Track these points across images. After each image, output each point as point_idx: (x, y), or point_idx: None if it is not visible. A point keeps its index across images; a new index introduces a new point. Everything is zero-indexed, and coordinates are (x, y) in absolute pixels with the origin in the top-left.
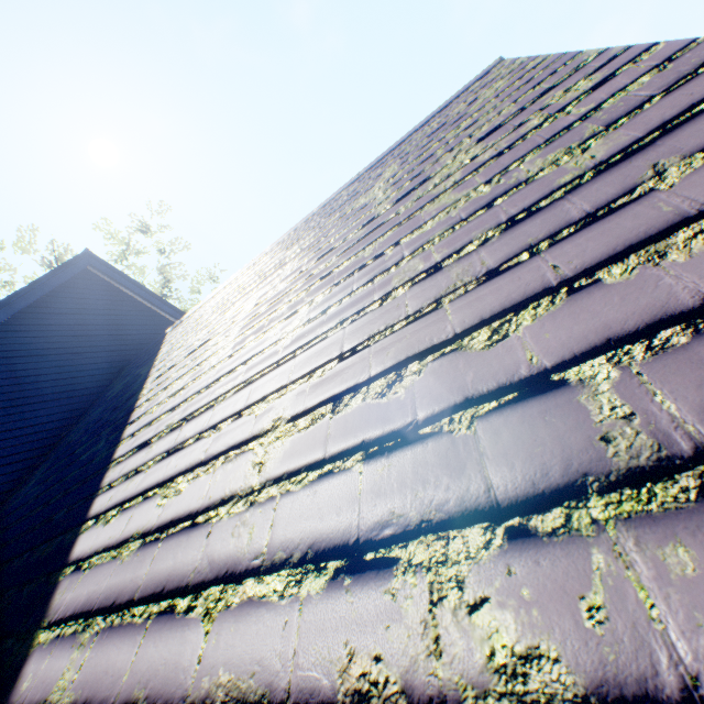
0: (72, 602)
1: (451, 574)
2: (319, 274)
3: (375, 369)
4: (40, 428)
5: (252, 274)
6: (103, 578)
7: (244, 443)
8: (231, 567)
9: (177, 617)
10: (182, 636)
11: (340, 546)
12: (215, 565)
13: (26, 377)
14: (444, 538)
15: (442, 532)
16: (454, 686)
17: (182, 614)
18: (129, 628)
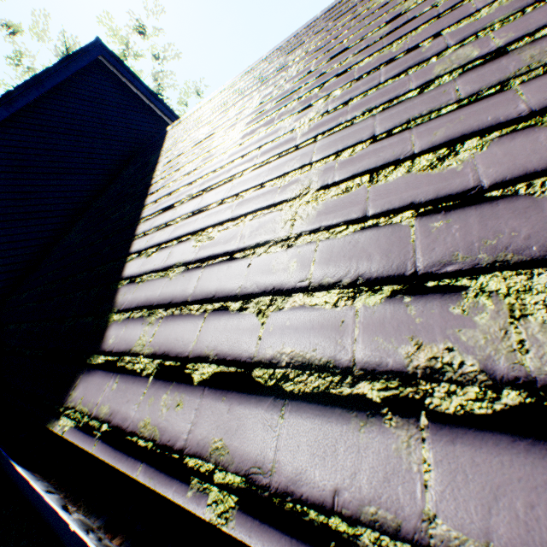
0: (133, 300)
1: (537, 300)
2: (333, 72)
3: (420, 147)
4: (73, 194)
5: (250, 79)
6: (156, 288)
7: (271, 206)
8: (277, 286)
9: (231, 313)
10: (239, 324)
11: (394, 276)
12: (260, 284)
13: (60, 151)
14: (526, 274)
15: (523, 270)
16: (545, 373)
17: (235, 311)
18: (188, 317)
